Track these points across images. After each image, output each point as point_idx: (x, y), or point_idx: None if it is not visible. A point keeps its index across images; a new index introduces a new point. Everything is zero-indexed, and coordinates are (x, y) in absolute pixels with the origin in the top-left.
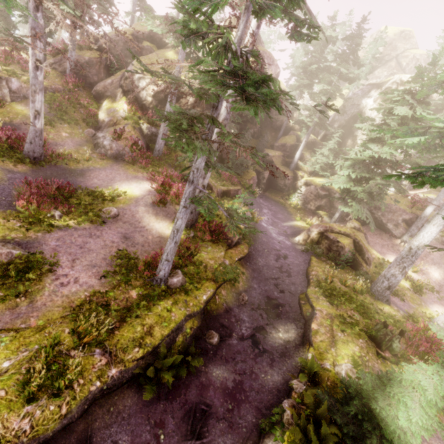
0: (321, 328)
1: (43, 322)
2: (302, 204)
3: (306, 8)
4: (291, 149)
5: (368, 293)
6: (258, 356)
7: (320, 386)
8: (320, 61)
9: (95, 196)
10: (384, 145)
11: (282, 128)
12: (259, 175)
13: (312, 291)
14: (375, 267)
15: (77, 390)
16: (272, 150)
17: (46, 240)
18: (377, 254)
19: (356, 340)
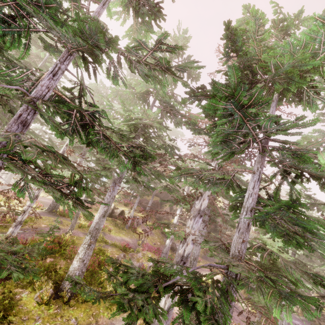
0: None
1: None
2: None
3: None
4: None
5: None
6: None
7: None
8: None
9: None
10: None
11: None
12: None
13: None
14: None
15: None
16: None
17: None
18: None
19: None
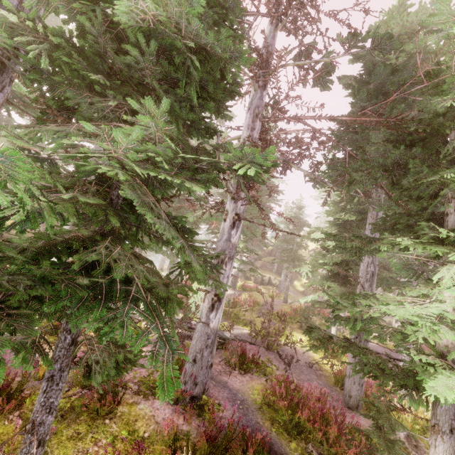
0: None
1: None
2: None
3: None
4: None
5: None
6: None
7: None
8: None
9: None
10: None
11: None
12: None
13: None
14: None
15: None
16: None
17: None
18: None
19: None
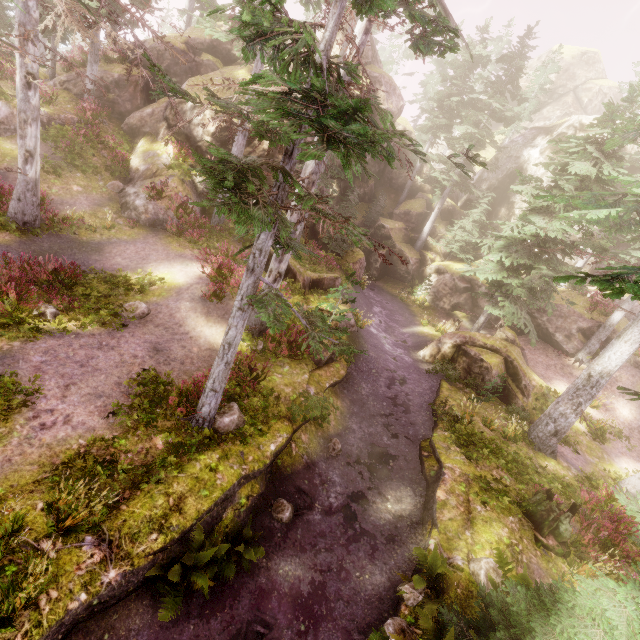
0: (451, 498)
1: (2, 490)
2: (432, 300)
3: (442, 6)
4: (417, 219)
5: (524, 440)
6: (352, 541)
7: (445, 595)
8: (463, 92)
9: (115, 284)
10: (554, 218)
11: (405, 188)
12: (370, 257)
13: (440, 436)
14: (536, 400)
15: (45, 609)
16: (390, 220)
17: (25, 353)
18: (540, 381)
19: (505, 517)
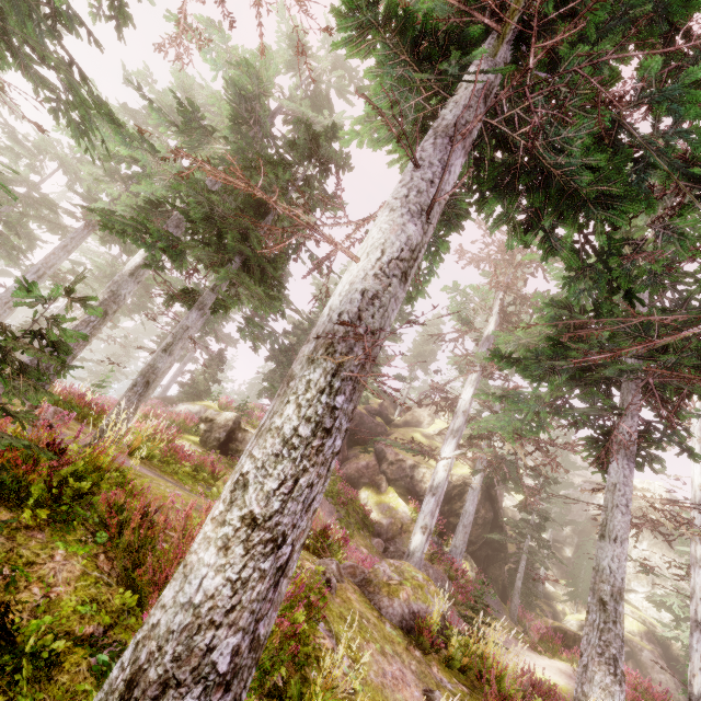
0: None
1: None
2: None
3: None
4: (515, 559)
5: None
6: None
7: None
8: None
9: None
10: None
11: None
12: None
13: None
14: None
15: None
16: None
17: None
18: None
19: None
